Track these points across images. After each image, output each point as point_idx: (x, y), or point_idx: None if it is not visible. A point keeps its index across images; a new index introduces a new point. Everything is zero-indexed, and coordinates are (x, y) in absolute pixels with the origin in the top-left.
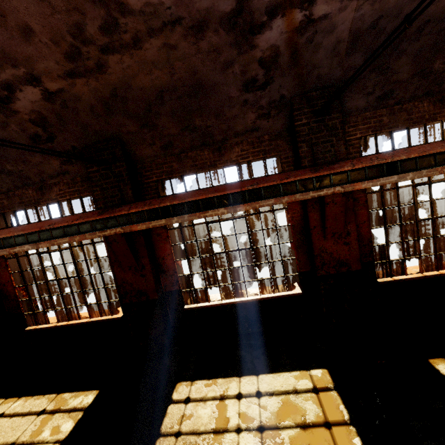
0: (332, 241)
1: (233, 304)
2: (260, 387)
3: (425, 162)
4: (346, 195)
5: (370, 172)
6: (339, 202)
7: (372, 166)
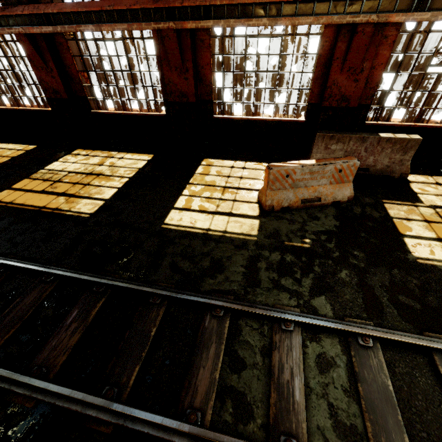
0: (44, 74)
1: (19, 110)
2: (3, 147)
3: (67, 19)
4: (39, 37)
5: (37, 19)
6: (25, 41)
7: (36, 14)
